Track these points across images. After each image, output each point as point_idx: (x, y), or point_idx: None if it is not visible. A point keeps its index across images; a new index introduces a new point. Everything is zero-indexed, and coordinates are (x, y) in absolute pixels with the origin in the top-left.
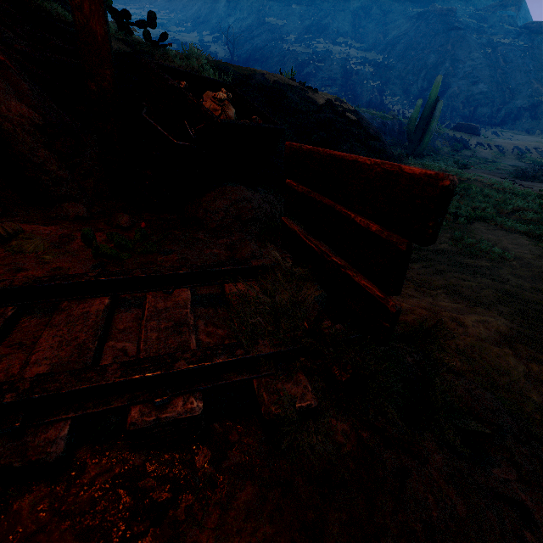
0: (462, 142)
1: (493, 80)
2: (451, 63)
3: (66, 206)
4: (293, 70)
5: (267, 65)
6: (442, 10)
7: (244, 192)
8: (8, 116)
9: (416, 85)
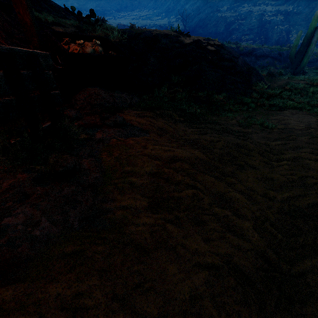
0: None
1: None
2: None
3: None
4: (223, 29)
5: (206, 29)
6: None
7: (96, 90)
8: None
9: None
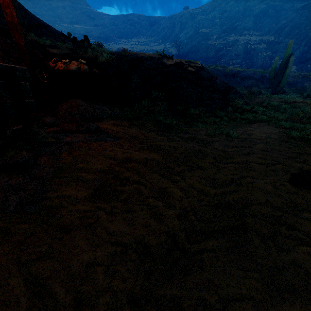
0: None
1: None
2: None
3: None
4: (213, 54)
5: (198, 54)
6: None
7: (78, 102)
8: None
9: (298, 50)
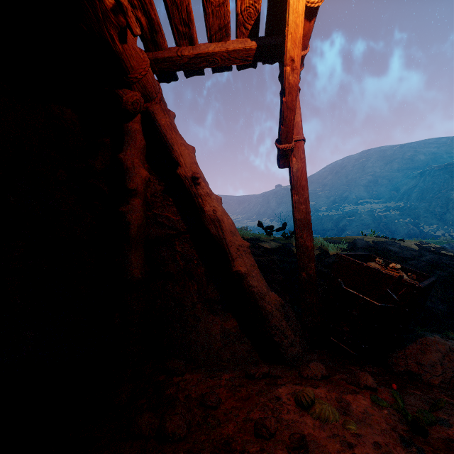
0: None
1: None
2: None
3: (312, 366)
4: (331, 226)
5: None
6: (440, 166)
7: (445, 341)
8: (269, 301)
9: (448, 213)
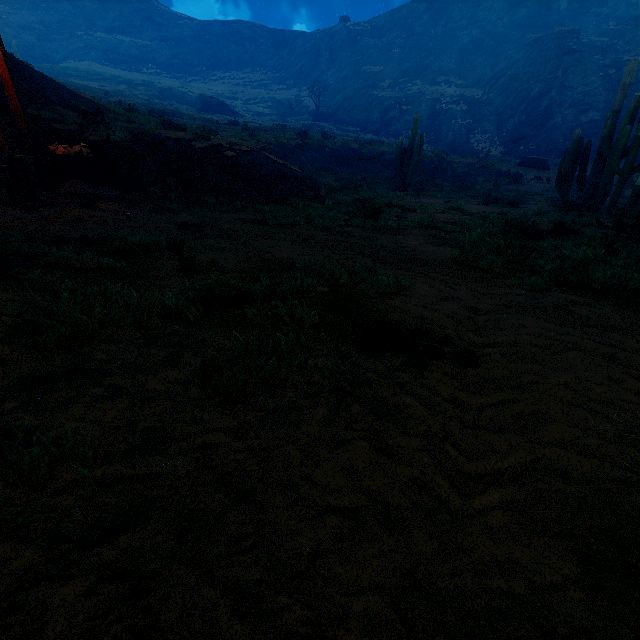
0: (514, 177)
1: (609, 105)
2: (559, 91)
3: None
4: (377, 116)
5: (353, 114)
6: (561, 33)
7: (78, 183)
8: None
9: (512, 119)
